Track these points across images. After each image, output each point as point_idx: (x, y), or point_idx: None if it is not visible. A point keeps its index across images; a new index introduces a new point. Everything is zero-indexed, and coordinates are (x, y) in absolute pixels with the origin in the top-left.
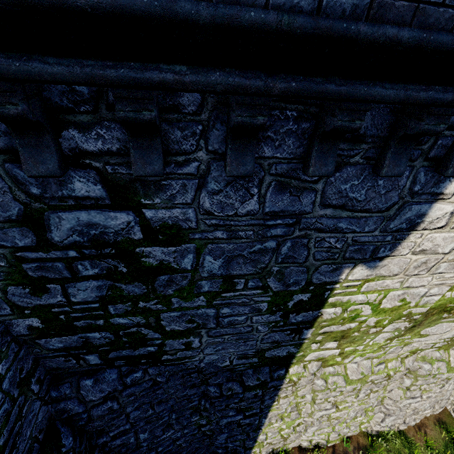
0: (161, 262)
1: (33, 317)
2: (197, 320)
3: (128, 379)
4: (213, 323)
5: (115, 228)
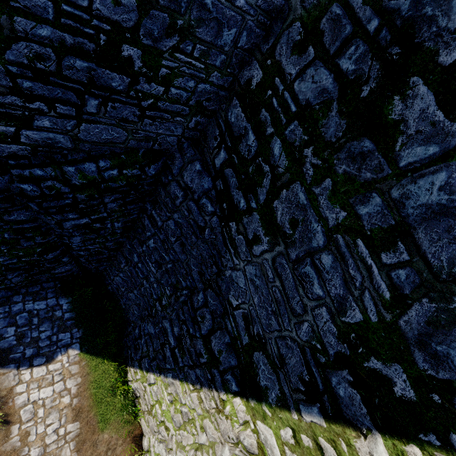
0: (398, 122)
1: (263, 72)
2: (298, 230)
3: (204, 200)
4: (297, 253)
5: (450, 23)
